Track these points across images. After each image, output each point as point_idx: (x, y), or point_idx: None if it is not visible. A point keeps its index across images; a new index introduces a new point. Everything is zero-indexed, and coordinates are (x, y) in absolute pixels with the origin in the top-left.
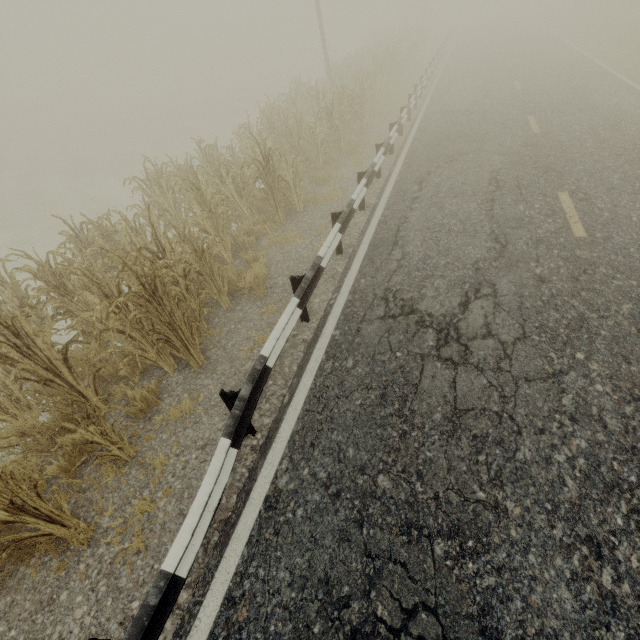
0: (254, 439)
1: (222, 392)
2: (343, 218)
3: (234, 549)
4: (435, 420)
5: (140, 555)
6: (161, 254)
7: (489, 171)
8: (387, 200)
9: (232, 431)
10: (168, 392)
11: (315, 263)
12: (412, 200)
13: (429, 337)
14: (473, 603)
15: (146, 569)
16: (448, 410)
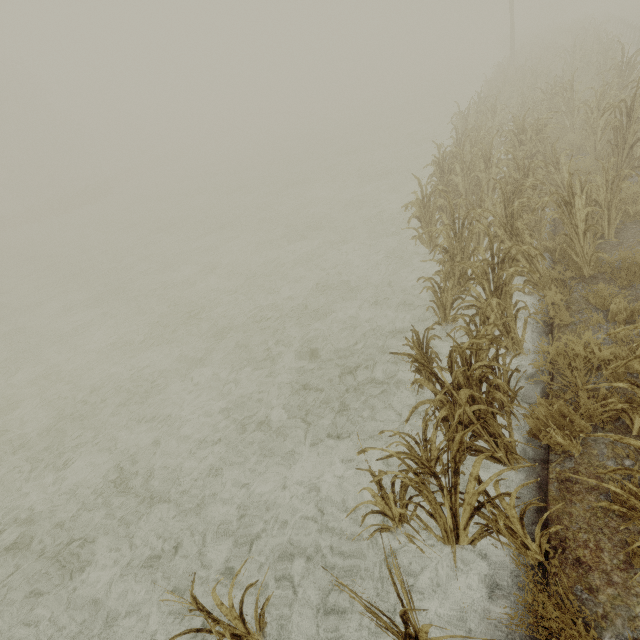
0: None
1: None
2: None
3: None
4: None
5: None
6: None
7: None
8: None
9: None
10: None
11: None
12: None
13: None
14: None
15: None
16: None
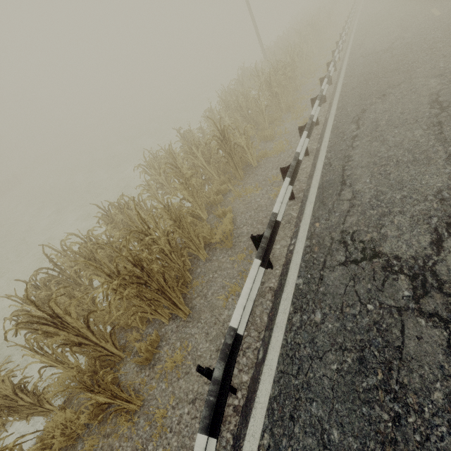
0: (235, 398)
1: (198, 368)
2: (291, 172)
3: None
4: (436, 402)
5: None
6: (148, 232)
7: (427, 95)
8: (328, 143)
9: (208, 424)
10: (165, 340)
11: (271, 220)
12: (352, 139)
13: (402, 285)
14: None
15: None
16: None
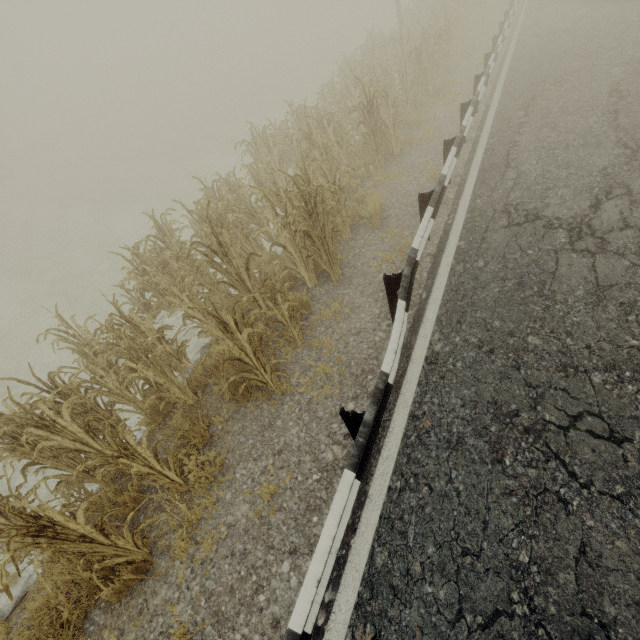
0: None
1: (385, 276)
2: (458, 142)
3: (408, 389)
4: (577, 296)
5: (328, 399)
6: (307, 183)
7: (608, 84)
8: (490, 130)
9: (405, 296)
10: (315, 301)
11: (441, 180)
12: (519, 125)
13: (560, 236)
14: (636, 410)
15: (336, 407)
16: (590, 287)
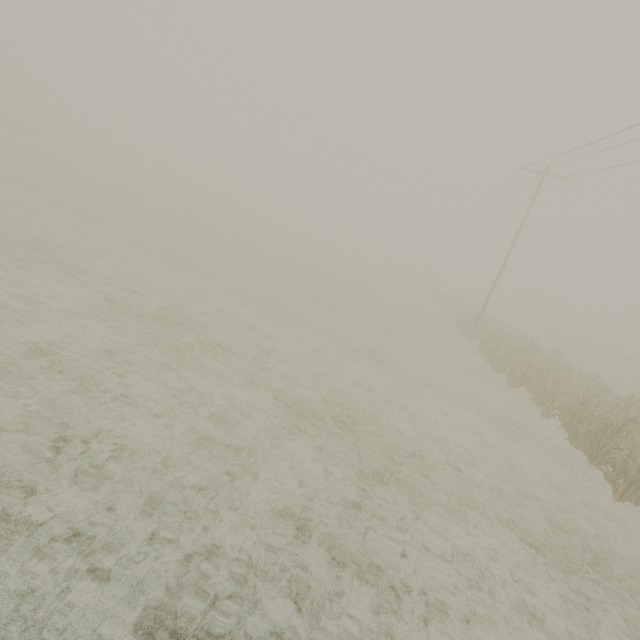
0: None
1: None
2: None
3: None
4: None
5: None
6: None
7: None
8: None
9: None
10: None
11: None
12: None
13: None
14: None
15: None
16: None
